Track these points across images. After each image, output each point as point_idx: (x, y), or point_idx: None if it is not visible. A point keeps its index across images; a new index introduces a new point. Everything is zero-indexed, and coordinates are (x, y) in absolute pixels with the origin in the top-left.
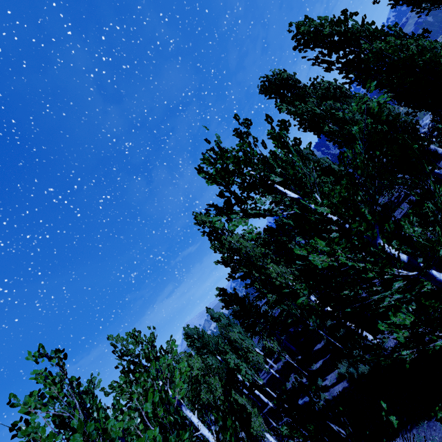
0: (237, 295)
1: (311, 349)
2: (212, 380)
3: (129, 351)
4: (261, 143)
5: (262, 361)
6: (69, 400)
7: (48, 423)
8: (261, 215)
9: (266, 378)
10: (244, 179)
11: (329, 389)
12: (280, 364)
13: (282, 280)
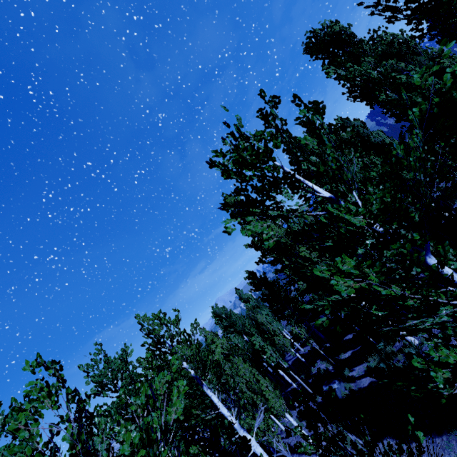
0: (267, 279)
1: (341, 338)
2: (236, 360)
3: (154, 332)
4: (285, 132)
5: (288, 345)
6: (105, 365)
7: (88, 382)
8: (283, 218)
9: (292, 359)
10: (263, 175)
11: (355, 380)
12: (307, 349)
13: None
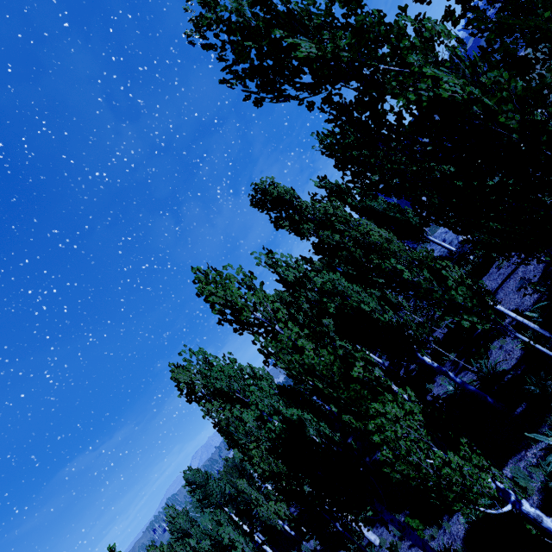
0: None
1: None
2: None
3: None
4: None
5: (275, 516)
6: None
7: None
8: None
9: (294, 513)
10: None
11: None
12: None
13: (266, 467)
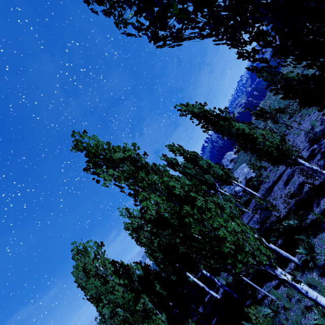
0: None
1: None
2: None
3: None
4: None
5: None
6: None
7: None
8: None
9: None
10: None
11: None
12: None
13: None
